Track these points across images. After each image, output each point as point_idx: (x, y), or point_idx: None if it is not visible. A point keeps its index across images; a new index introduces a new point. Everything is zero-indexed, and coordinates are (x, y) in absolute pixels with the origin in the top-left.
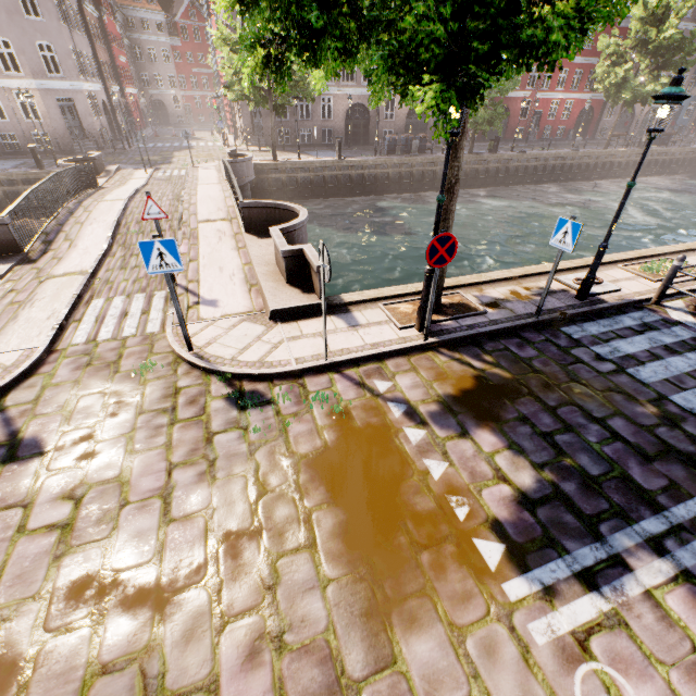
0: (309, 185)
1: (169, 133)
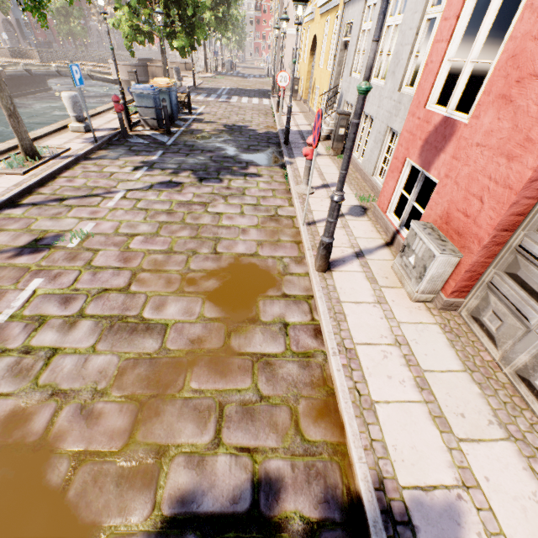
0: None
1: None
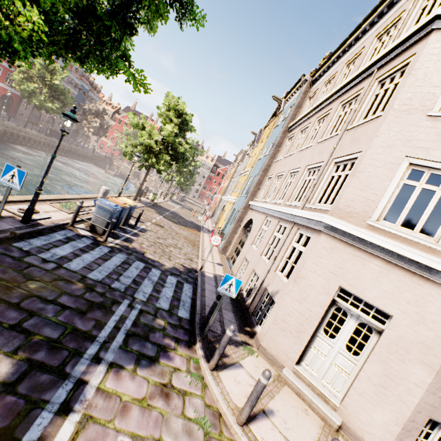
0: None
1: None
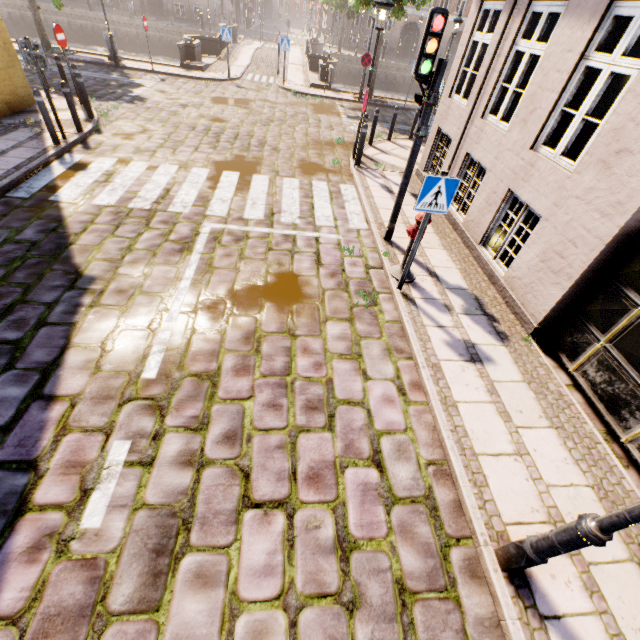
0: (357, 75)
1: (271, 25)
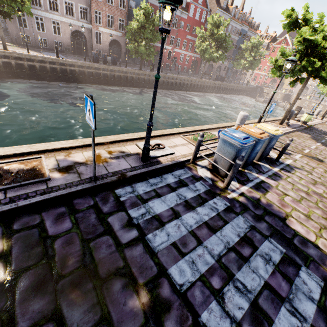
0: (36, 71)
1: None
